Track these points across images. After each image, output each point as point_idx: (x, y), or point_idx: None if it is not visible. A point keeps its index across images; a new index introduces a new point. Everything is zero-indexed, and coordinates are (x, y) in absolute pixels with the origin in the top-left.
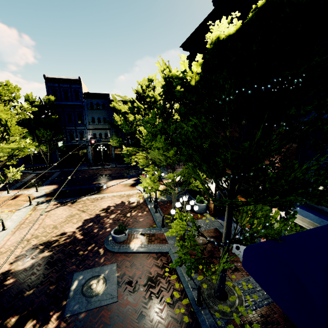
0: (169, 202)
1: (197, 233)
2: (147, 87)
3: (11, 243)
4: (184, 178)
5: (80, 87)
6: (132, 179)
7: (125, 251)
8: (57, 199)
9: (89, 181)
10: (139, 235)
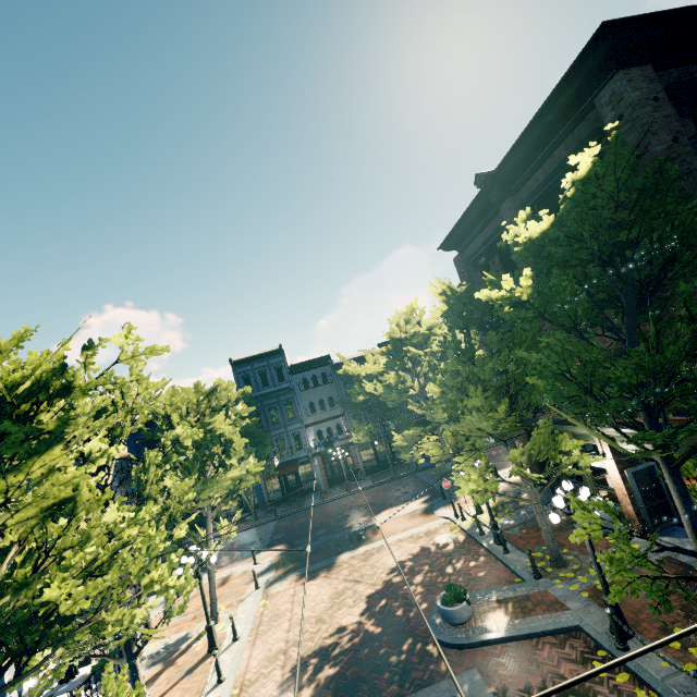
0: (523, 527)
1: (630, 533)
2: (407, 323)
3: (257, 663)
4: (540, 456)
5: (283, 359)
6: (418, 500)
7: (484, 640)
8: (297, 569)
9: (337, 524)
10: (495, 604)
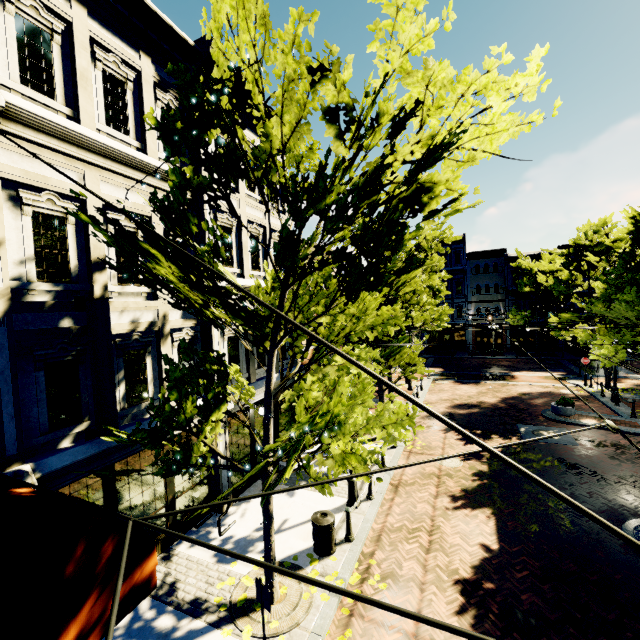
0: None
1: None
2: (595, 233)
3: (435, 399)
4: None
5: (463, 246)
6: (555, 373)
7: (575, 423)
8: (453, 379)
9: (482, 369)
10: (592, 417)
